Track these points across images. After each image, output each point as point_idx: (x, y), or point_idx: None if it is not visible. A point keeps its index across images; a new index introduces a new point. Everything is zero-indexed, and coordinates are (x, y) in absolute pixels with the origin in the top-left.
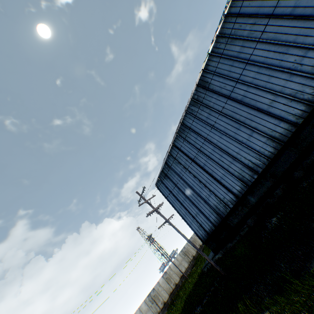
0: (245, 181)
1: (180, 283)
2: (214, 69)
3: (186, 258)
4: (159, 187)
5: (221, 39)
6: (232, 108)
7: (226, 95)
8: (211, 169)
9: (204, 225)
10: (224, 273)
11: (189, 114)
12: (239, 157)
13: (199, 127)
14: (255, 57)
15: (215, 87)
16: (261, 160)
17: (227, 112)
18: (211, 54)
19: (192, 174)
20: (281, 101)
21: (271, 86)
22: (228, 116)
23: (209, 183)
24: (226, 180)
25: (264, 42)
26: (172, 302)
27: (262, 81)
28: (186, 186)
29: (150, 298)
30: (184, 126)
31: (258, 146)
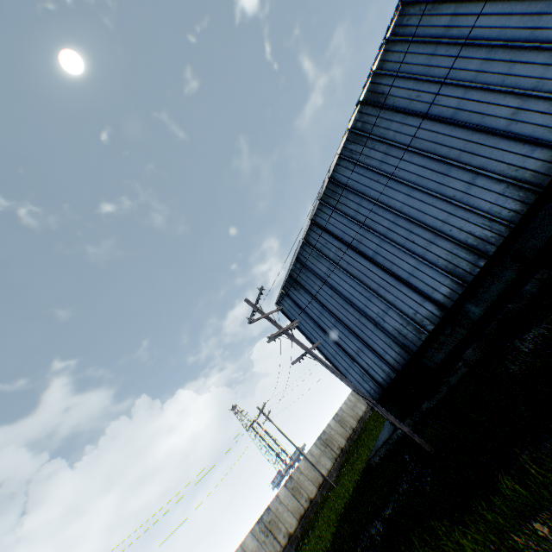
0: (460, 274)
1: (319, 497)
2: (396, 67)
3: (328, 451)
4: (284, 307)
5: (410, 9)
6: (434, 135)
7: (422, 113)
8: (389, 259)
9: (374, 371)
10: (431, 448)
11: (346, 160)
12: (448, 229)
13: (366, 182)
14: (482, 30)
15: (399, 101)
16: (494, 228)
17: (424, 145)
18: (391, 40)
19: (349, 275)
20: (537, 107)
21: (515, 82)
22: (425, 152)
23: (384, 287)
24: (421, 277)
25: (499, 1)
26: (305, 534)
27: (495, 75)
28: (337, 300)
29: (263, 526)
30: (335, 184)
31: (487, 203)
